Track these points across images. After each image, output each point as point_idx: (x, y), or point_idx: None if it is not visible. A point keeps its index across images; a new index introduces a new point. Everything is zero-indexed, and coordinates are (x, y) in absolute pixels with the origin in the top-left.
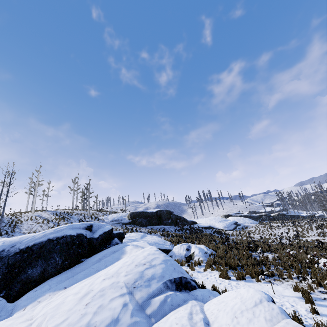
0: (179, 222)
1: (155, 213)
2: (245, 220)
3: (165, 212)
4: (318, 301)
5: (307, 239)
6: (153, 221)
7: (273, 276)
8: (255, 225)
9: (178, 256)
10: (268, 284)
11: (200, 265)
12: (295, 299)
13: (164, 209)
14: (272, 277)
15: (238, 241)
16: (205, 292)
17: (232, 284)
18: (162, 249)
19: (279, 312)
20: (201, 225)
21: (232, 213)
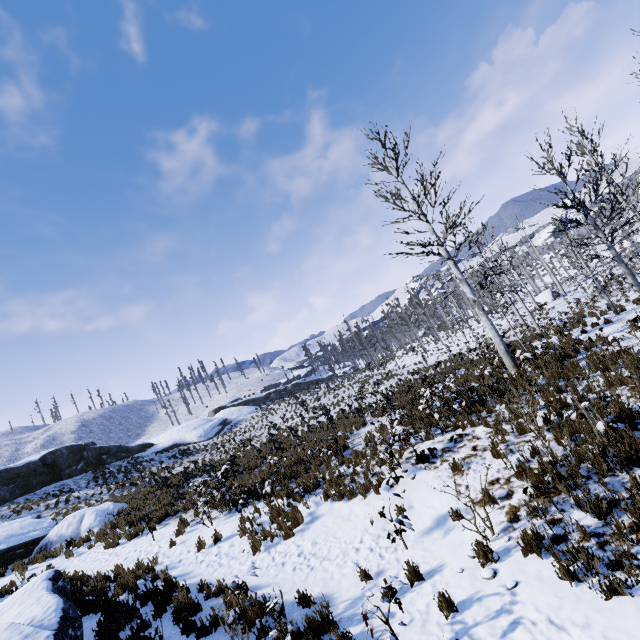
0: (108, 459)
1: (37, 463)
2: (242, 411)
3: (67, 452)
4: (192, 527)
5: (295, 422)
6: (34, 481)
7: (177, 513)
8: (254, 414)
9: (55, 542)
10: (162, 529)
11: (89, 541)
12: (171, 537)
13: (64, 447)
14: (176, 515)
15: (201, 460)
16: (0, 601)
17: (114, 552)
18: (21, 544)
19: (41, 588)
20: (158, 447)
21: (226, 403)
